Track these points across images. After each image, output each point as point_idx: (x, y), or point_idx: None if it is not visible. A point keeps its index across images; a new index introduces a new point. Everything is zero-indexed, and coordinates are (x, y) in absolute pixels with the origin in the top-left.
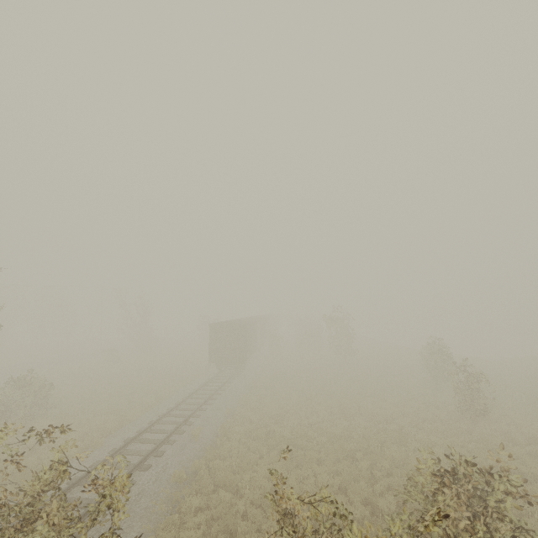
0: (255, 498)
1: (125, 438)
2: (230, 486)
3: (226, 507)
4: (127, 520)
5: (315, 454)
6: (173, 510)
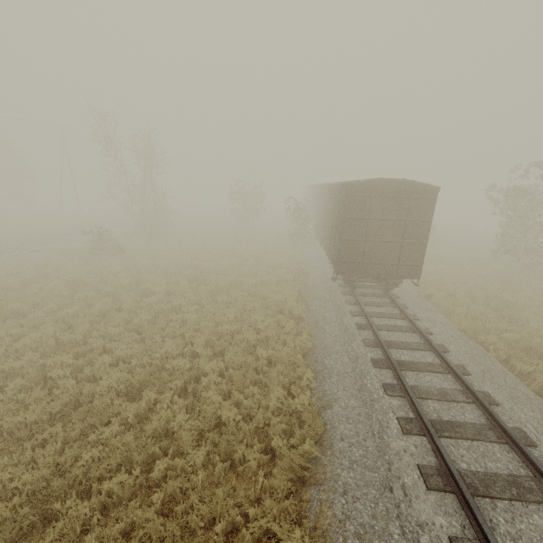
0: None
1: None
2: None
3: None
4: None
5: None
6: None
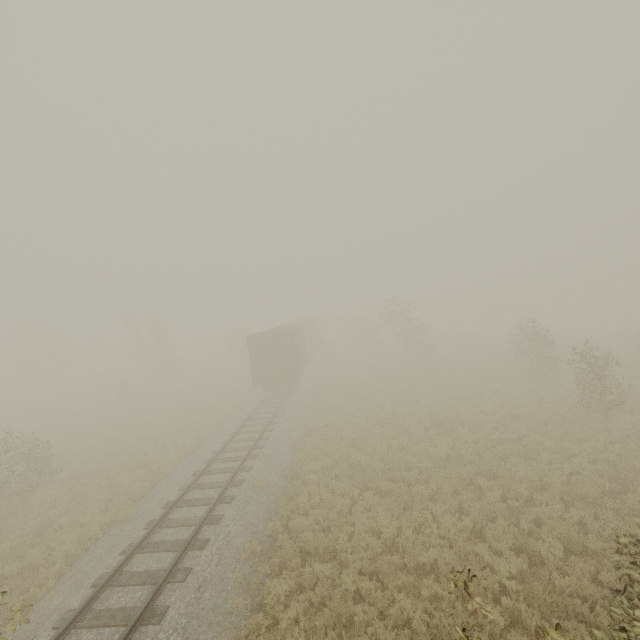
0: (364, 565)
1: (164, 502)
2: (324, 551)
3: (328, 586)
4: (190, 634)
5: (426, 489)
6: (253, 603)
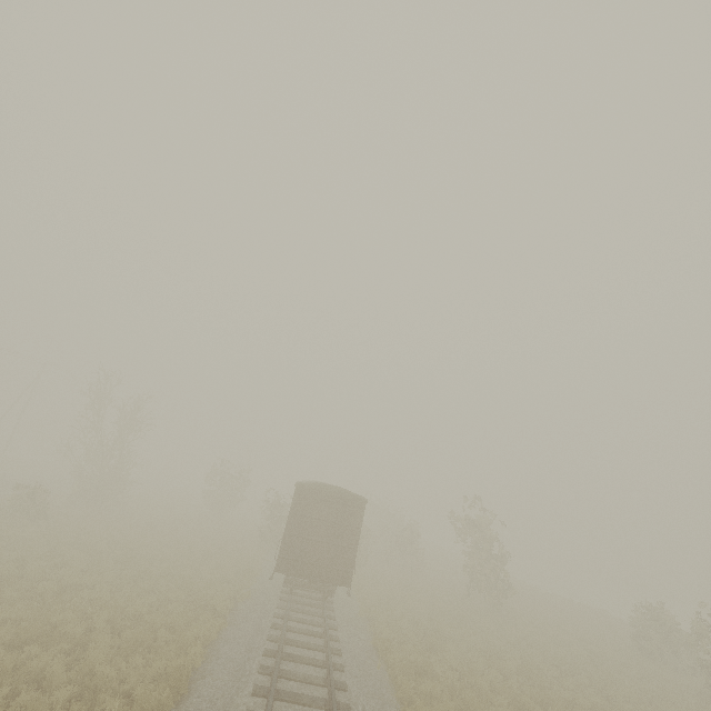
0: None
1: None
2: None
3: None
4: None
5: None
6: None
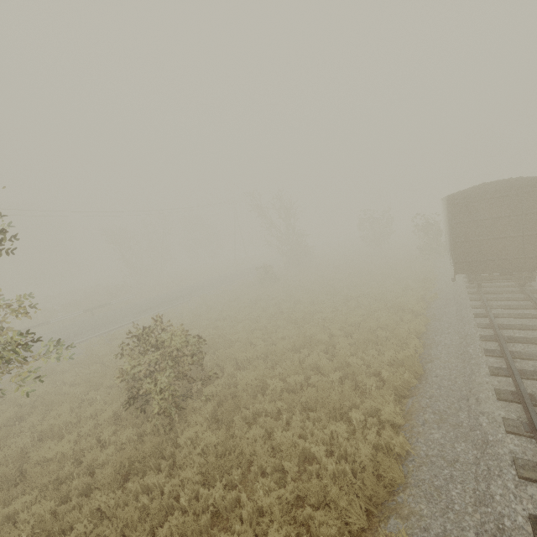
0: None
1: None
2: None
3: None
4: None
5: None
6: None
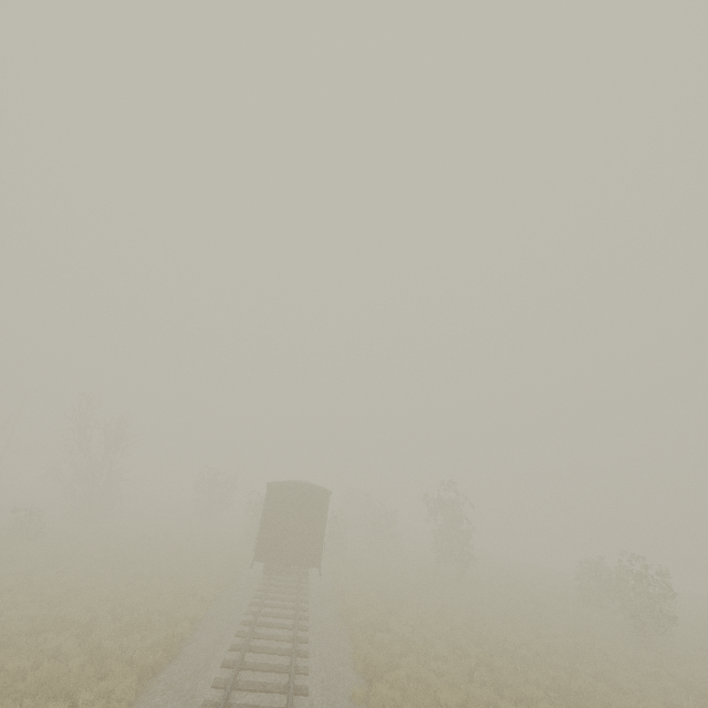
0: None
1: None
2: None
3: None
4: None
5: None
6: None
